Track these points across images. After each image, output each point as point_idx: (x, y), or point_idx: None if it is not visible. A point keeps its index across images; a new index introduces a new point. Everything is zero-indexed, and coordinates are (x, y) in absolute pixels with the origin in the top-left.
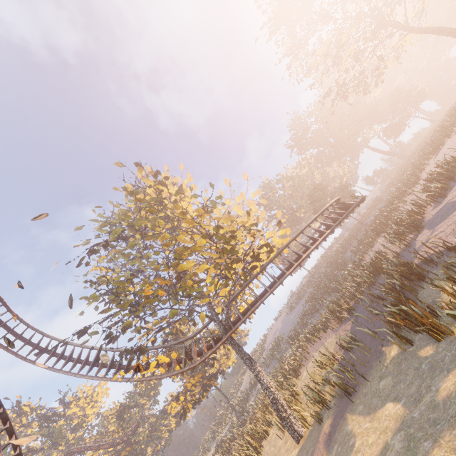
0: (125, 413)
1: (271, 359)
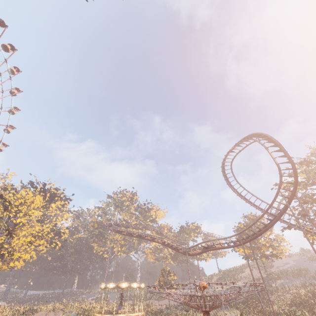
0: (181, 233)
1: (297, 275)
